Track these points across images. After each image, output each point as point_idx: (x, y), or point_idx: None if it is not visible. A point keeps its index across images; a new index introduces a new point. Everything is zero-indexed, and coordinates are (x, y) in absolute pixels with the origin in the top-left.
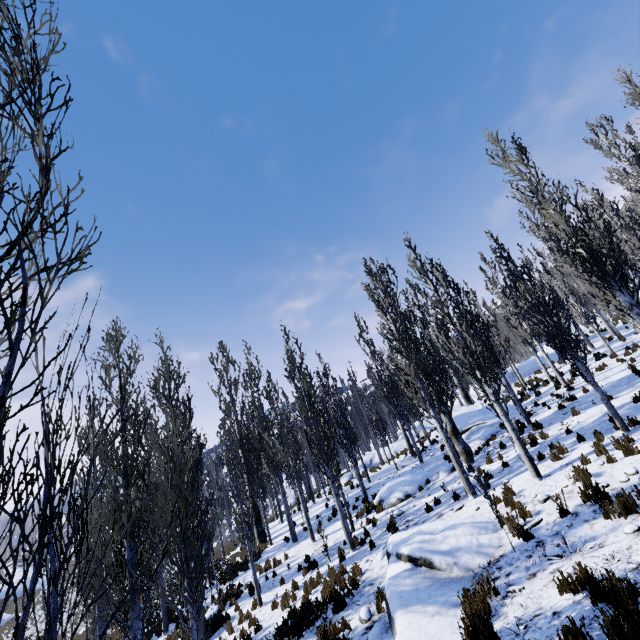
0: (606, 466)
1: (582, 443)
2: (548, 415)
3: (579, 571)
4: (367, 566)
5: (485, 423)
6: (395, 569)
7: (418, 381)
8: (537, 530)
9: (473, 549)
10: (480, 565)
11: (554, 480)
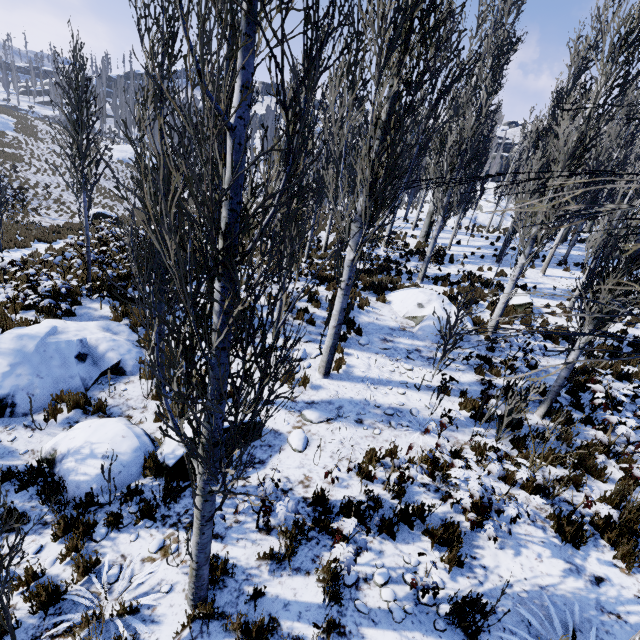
0: None
1: None
2: None
3: None
4: None
5: None
6: None
7: None
8: None
9: None
10: None
11: None
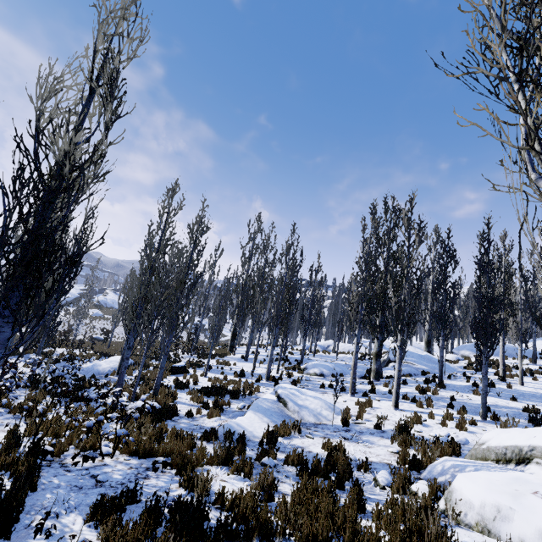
0: (438, 425)
1: (449, 409)
2: (460, 384)
3: (337, 444)
4: (265, 391)
5: (414, 365)
6: (269, 396)
7: (360, 306)
8: (355, 426)
9: (314, 412)
10: (310, 421)
11: (401, 414)
